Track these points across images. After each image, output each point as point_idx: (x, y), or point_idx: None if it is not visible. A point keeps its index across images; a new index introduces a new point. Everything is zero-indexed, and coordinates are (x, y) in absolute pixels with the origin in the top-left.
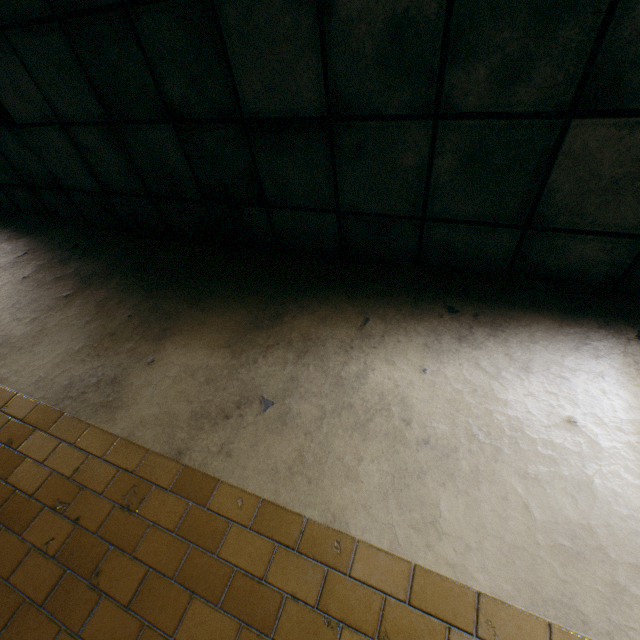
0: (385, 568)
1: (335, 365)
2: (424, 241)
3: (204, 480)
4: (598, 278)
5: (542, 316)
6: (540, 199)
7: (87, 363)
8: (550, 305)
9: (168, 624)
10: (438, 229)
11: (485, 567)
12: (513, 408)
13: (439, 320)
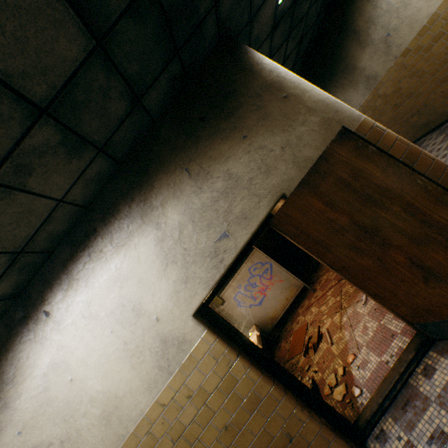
0: (445, 4)
1: (380, 13)
2: None
3: (405, 51)
4: None
5: None
6: None
7: (359, 87)
8: None
9: (434, 55)
10: None
11: None
12: None
13: None
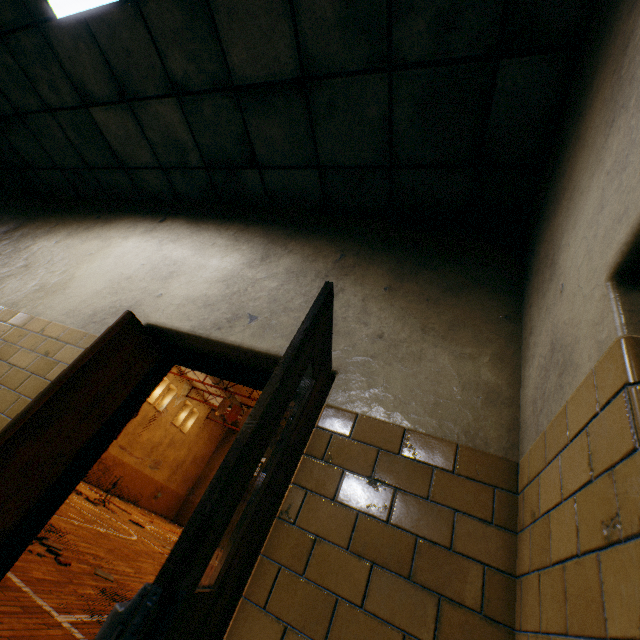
0: None
1: (22, 244)
2: (101, 183)
3: None
4: (170, 196)
5: (134, 216)
6: (115, 151)
7: None
8: (144, 211)
9: None
10: (99, 174)
11: (3, 297)
12: (75, 251)
13: (88, 222)
